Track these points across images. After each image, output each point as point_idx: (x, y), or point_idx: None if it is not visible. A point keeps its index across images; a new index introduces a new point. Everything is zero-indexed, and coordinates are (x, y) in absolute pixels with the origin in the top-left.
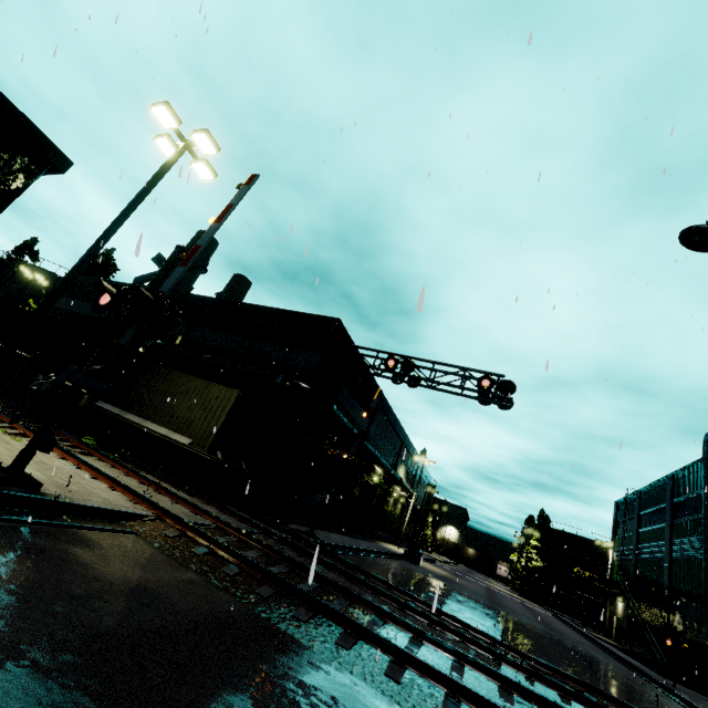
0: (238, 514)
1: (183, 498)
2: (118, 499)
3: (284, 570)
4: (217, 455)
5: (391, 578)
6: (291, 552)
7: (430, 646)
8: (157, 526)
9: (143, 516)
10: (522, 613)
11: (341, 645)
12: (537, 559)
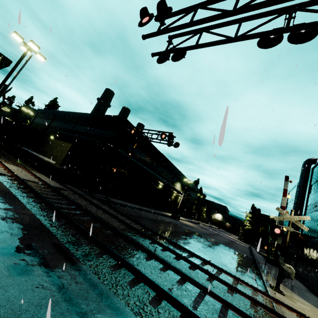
0: (65, 185)
1: (38, 177)
2: (1, 171)
3: (54, 194)
4: (63, 167)
5: (137, 214)
6: (76, 196)
7: (87, 214)
8: (9, 177)
9: (5, 174)
10: (218, 239)
11: (34, 202)
12: (249, 225)
